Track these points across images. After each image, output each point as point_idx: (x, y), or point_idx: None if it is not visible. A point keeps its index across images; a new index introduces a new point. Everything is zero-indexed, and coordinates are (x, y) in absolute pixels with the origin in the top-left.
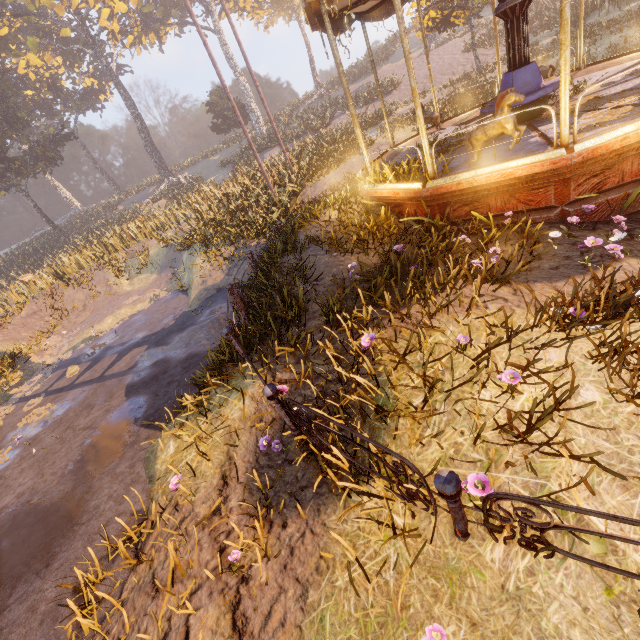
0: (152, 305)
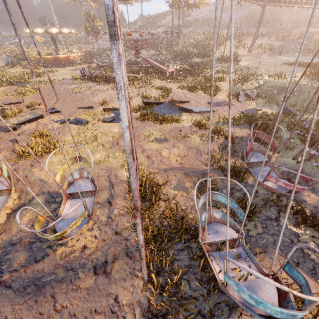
0: (0, 65)
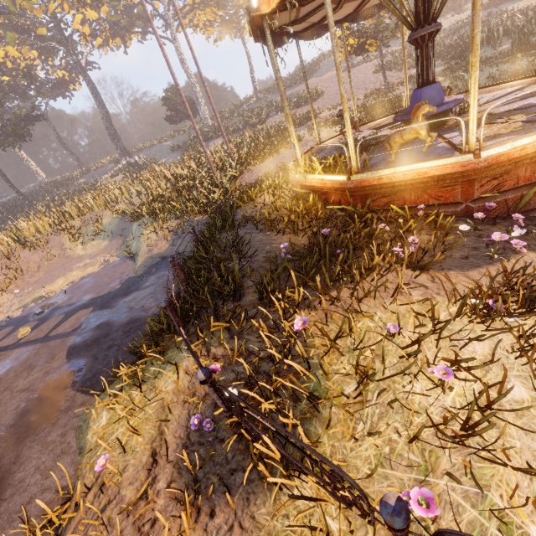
0: (101, 269)
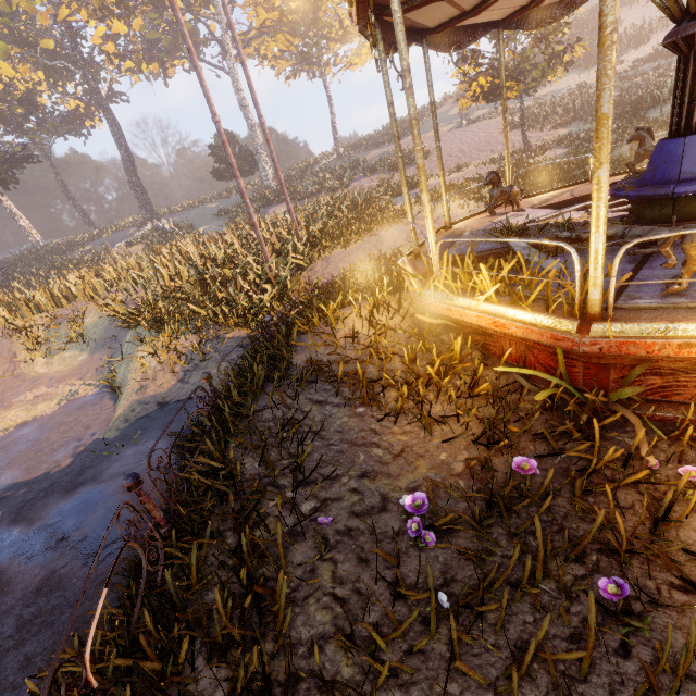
0: (59, 409)
